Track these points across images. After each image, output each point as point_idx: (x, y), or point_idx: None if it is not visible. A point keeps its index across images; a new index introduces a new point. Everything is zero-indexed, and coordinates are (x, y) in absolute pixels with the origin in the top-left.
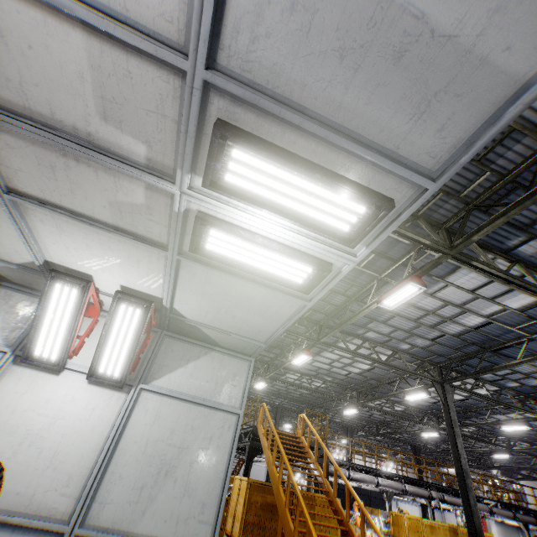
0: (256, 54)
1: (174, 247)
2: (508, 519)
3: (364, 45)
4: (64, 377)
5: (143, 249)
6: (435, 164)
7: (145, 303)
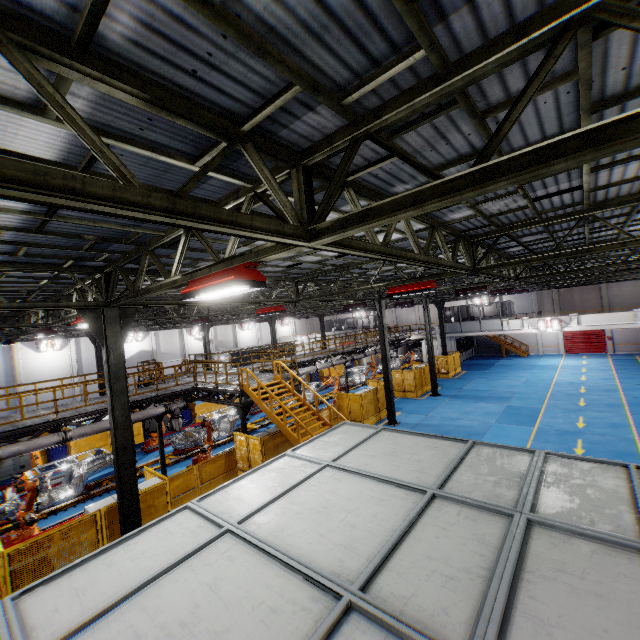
0: None
1: None
2: None
3: None
4: None
5: None
6: None
7: None
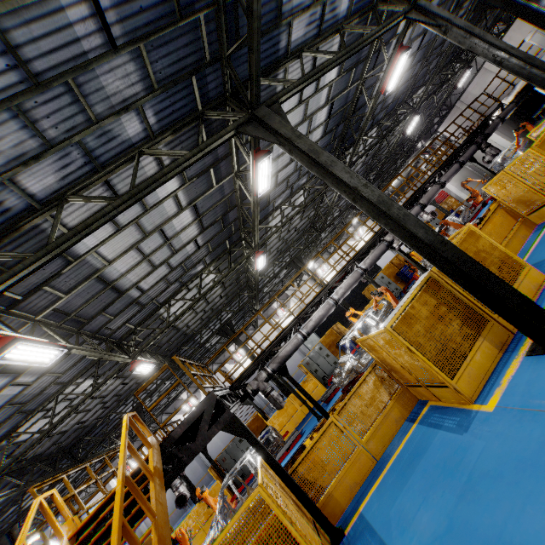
0: None
1: None
2: None
3: None
4: None
5: None
6: None
7: None
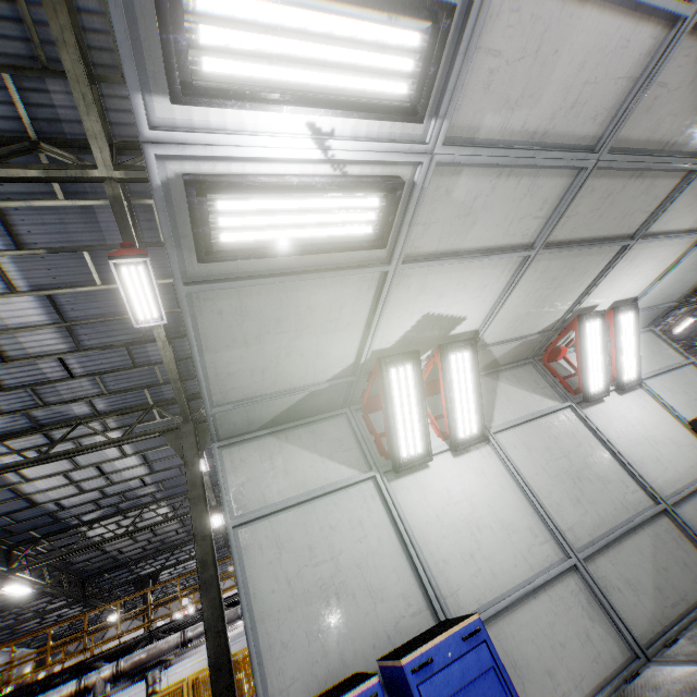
0: None
1: None
2: None
3: None
4: (608, 401)
5: (681, 244)
6: None
7: (635, 305)
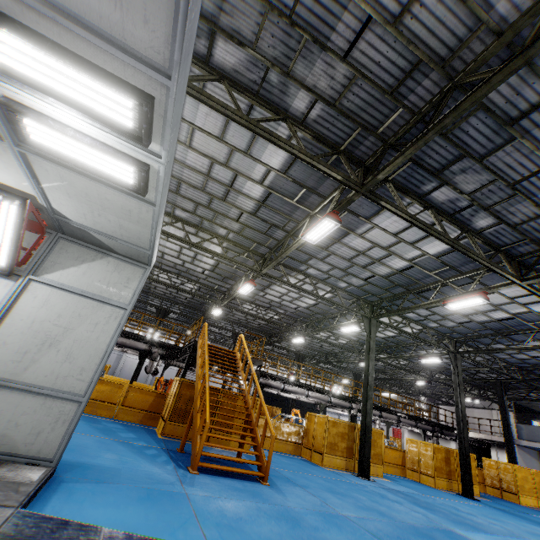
0: None
1: (7, 137)
2: (416, 429)
3: None
4: None
5: None
6: (164, 61)
7: (19, 199)
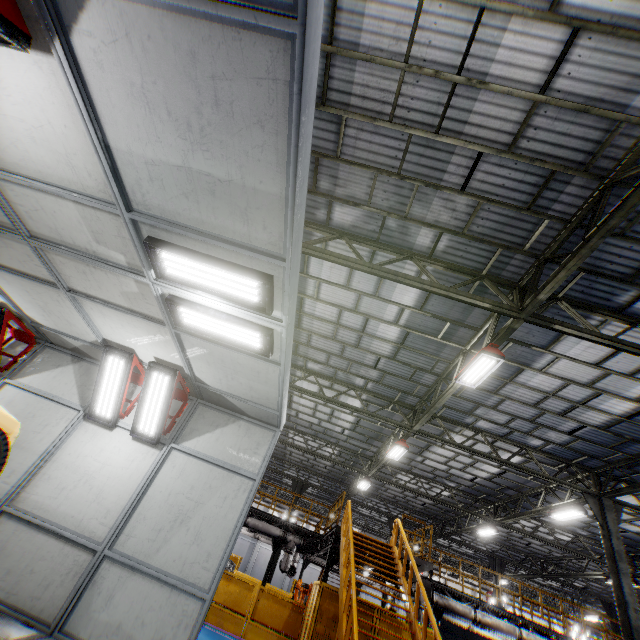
0: (148, 202)
1: (168, 323)
2: None
3: (193, 190)
4: (115, 433)
5: (153, 326)
6: (280, 250)
7: (170, 371)
